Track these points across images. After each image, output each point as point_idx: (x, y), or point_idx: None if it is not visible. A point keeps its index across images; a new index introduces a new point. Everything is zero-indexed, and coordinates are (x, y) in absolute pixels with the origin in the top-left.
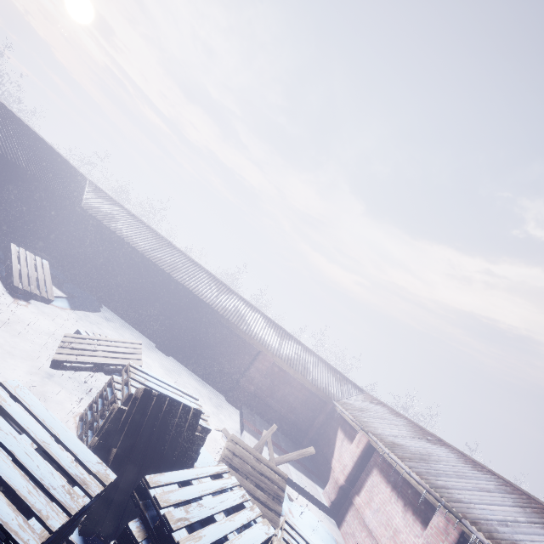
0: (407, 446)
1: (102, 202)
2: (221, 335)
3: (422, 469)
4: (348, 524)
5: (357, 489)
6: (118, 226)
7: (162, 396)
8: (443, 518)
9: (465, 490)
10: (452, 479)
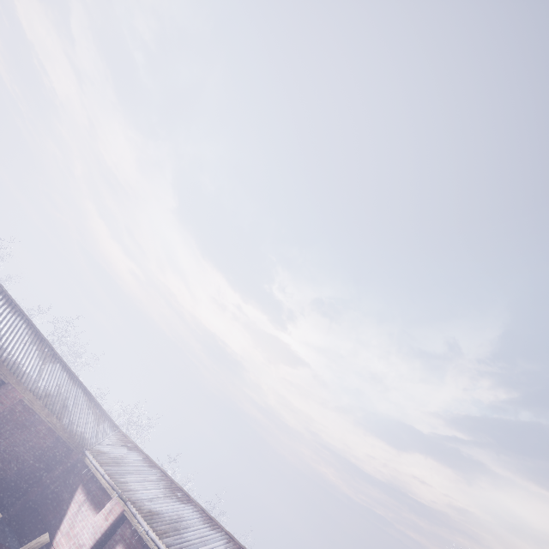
0: (163, 513)
1: None
2: None
3: (177, 545)
4: None
5: None
6: None
7: None
8: None
9: None
10: None
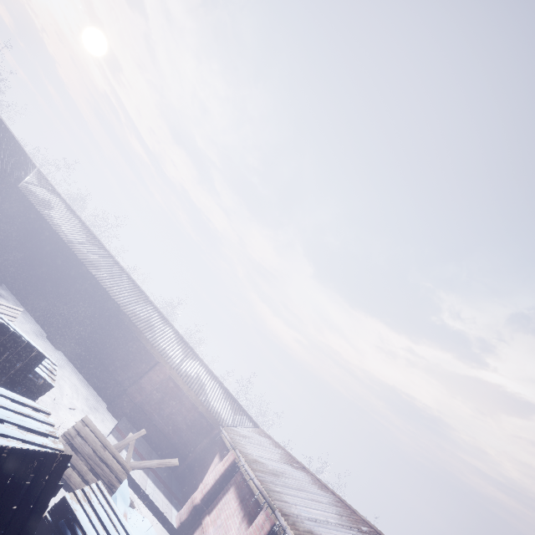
0: (268, 465)
1: (43, 190)
2: (123, 339)
3: (267, 479)
4: None
5: (211, 509)
6: (50, 213)
7: (6, 327)
8: (264, 515)
9: (297, 497)
10: (291, 490)
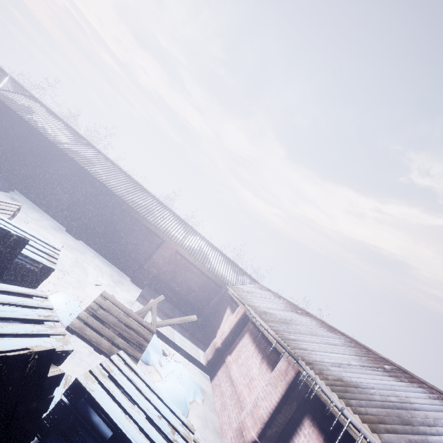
0: (276, 315)
1: (20, 96)
2: (129, 224)
3: (280, 328)
4: (218, 377)
5: (230, 350)
6: (33, 118)
7: None
8: (286, 362)
9: (313, 343)
10: (305, 336)
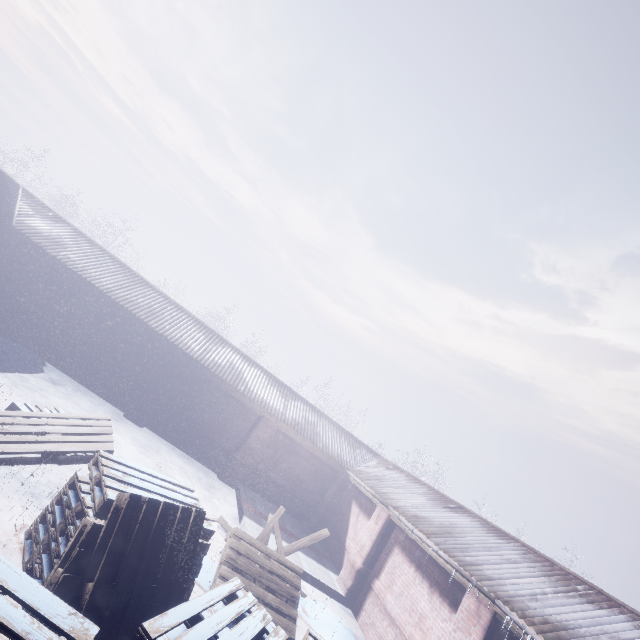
0: (431, 519)
1: (43, 221)
2: (212, 398)
3: (448, 545)
4: (367, 612)
5: (376, 571)
6: (69, 255)
7: (155, 501)
8: (474, 599)
9: (493, 563)
10: (479, 553)
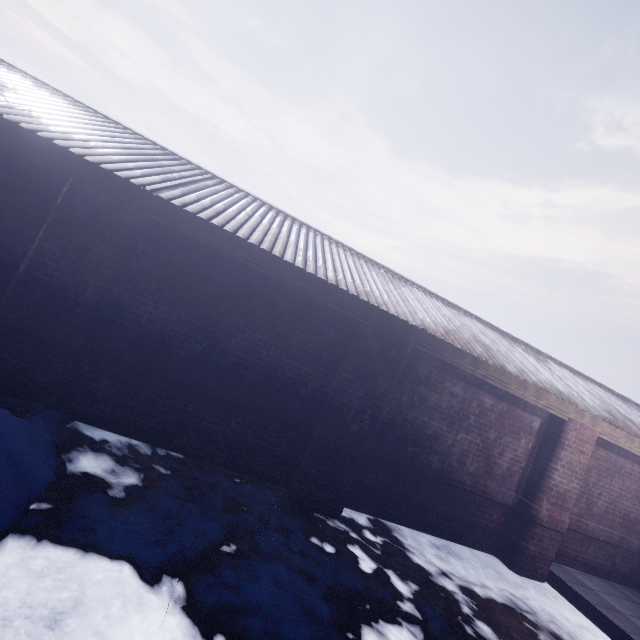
0: None
1: None
2: (453, 404)
3: None
4: None
5: None
6: (11, 102)
7: None
8: None
9: None
10: None
